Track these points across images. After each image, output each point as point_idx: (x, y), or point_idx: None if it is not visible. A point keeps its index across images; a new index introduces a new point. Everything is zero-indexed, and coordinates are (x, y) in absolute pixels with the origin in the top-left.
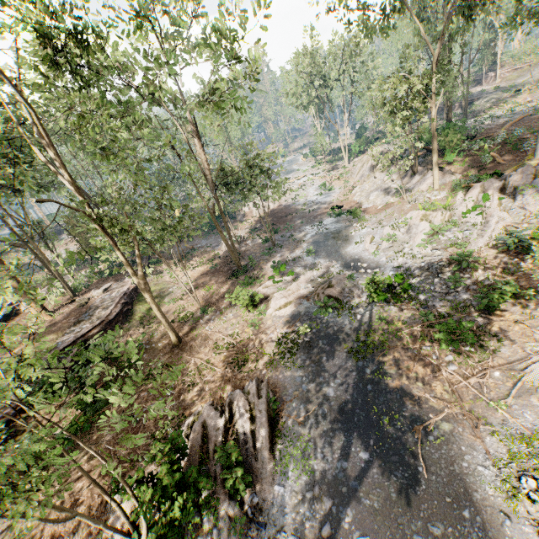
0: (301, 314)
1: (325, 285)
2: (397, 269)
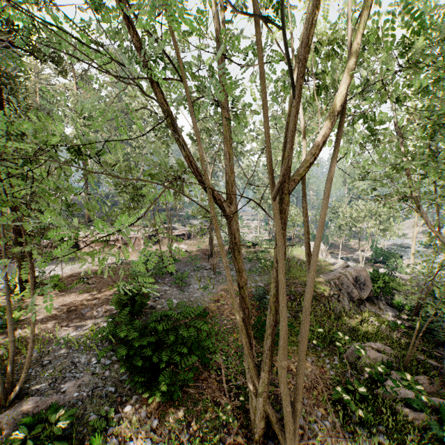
0: (390, 247)
1: (397, 244)
2: (426, 245)
